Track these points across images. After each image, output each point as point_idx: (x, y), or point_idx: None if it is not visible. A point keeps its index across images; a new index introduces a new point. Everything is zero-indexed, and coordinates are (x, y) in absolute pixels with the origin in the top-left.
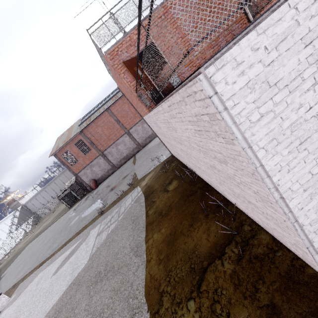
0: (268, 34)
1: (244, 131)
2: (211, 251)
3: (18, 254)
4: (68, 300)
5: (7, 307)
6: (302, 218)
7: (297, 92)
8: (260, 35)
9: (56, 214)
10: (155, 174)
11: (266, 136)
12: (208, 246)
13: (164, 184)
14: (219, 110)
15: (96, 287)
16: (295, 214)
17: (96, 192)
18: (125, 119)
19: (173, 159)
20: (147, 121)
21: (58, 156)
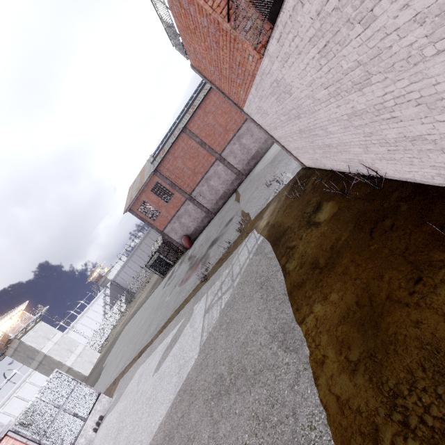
0: None
1: None
2: None
3: (116, 339)
4: (179, 420)
5: (109, 411)
6: None
7: None
8: None
9: (149, 288)
10: (279, 204)
11: None
12: None
13: (304, 215)
14: None
15: (220, 405)
16: None
17: (191, 251)
18: (213, 137)
19: (309, 172)
20: (251, 111)
21: (134, 211)
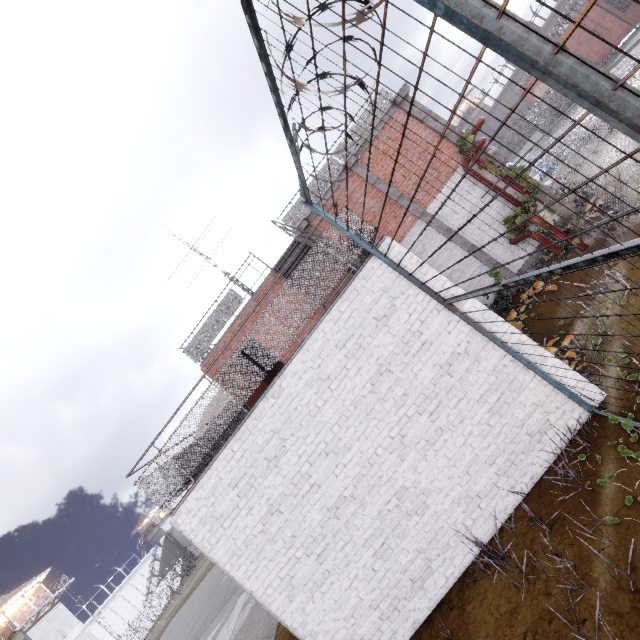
0: (205, 488)
1: (209, 552)
2: None
3: None
4: None
5: None
6: (290, 621)
7: (240, 517)
8: (200, 490)
9: None
10: None
11: (227, 553)
12: None
13: None
14: (190, 539)
15: None
16: (281, 617)
17: None
18: None
19: None
20: None
21: None
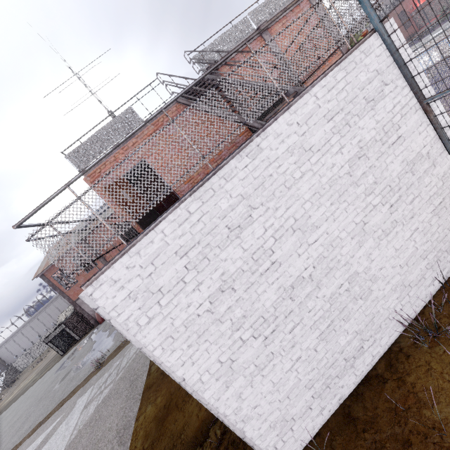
0: (141, 254)
1: (135, 335)
2: (196, 434)
3: None
4: None
5: None
6: (223, 408)
7: (183, 293)
8: (134, 256)
9: (43, 366)
10: None
11: (159, 336)
12: (195, 426)
13: None
14: (108, 318)
15: None
16: (214, 405)
17: (101, 327)
18: None
19: None
20: None
21: (47, 277)
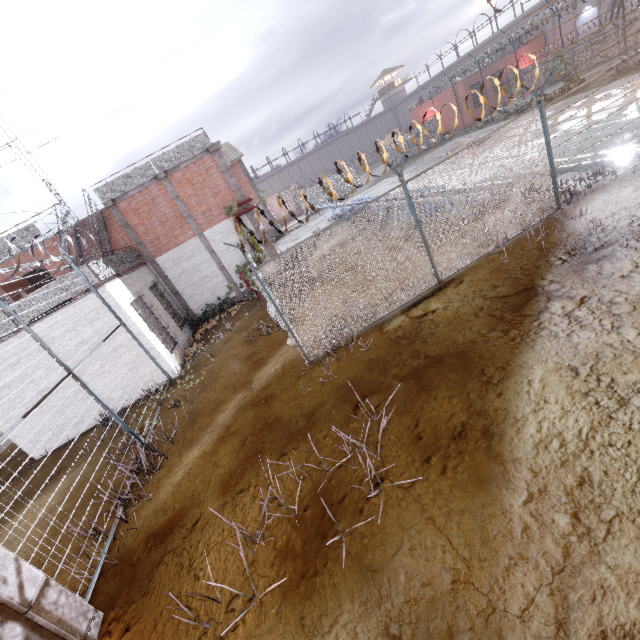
0: None
1: None
2: None
3: None
4: None
5: None
6: (5, 430)
7: None
8: None
9: None
10: None
11: None
12: None
13: None
14: None
15: None
16: None
17: None
18: None
19: None
20: None
21: None
